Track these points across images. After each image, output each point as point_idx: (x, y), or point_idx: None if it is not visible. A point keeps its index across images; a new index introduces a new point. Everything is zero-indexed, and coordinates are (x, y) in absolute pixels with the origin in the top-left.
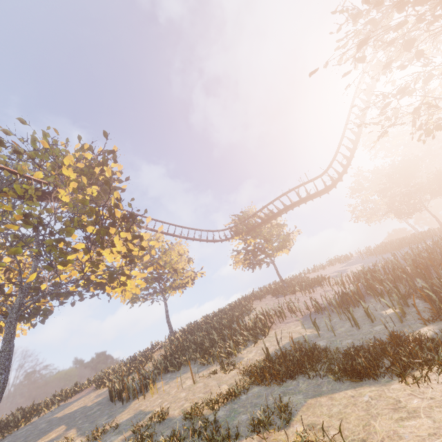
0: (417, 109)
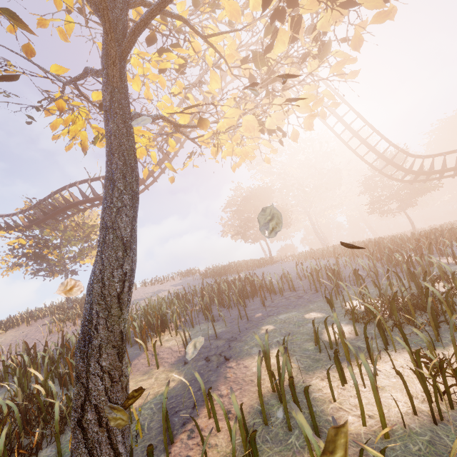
0: None
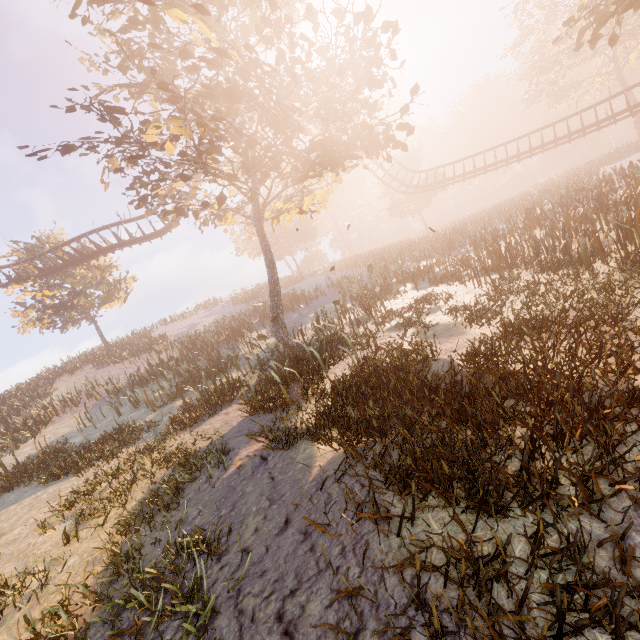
0: (169, 214)
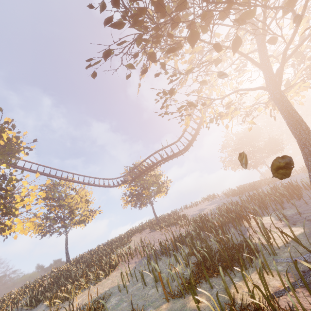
0: (182, 107)
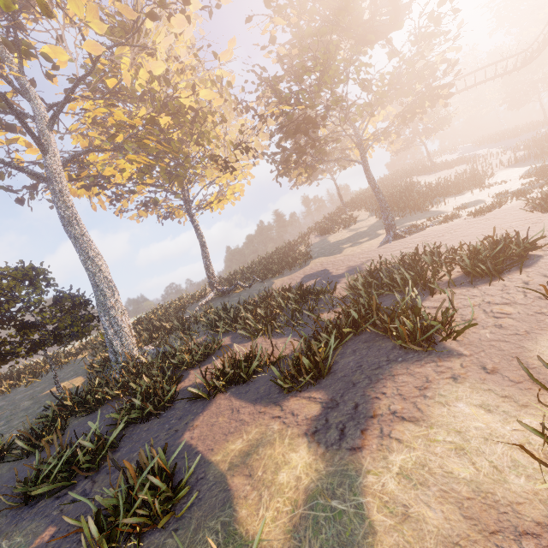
0: None
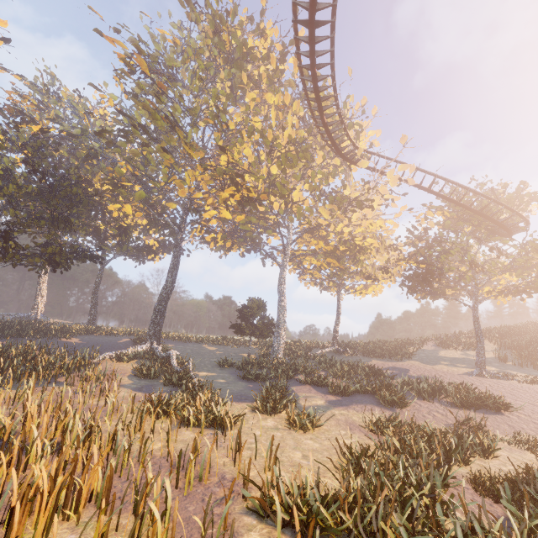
0: None
